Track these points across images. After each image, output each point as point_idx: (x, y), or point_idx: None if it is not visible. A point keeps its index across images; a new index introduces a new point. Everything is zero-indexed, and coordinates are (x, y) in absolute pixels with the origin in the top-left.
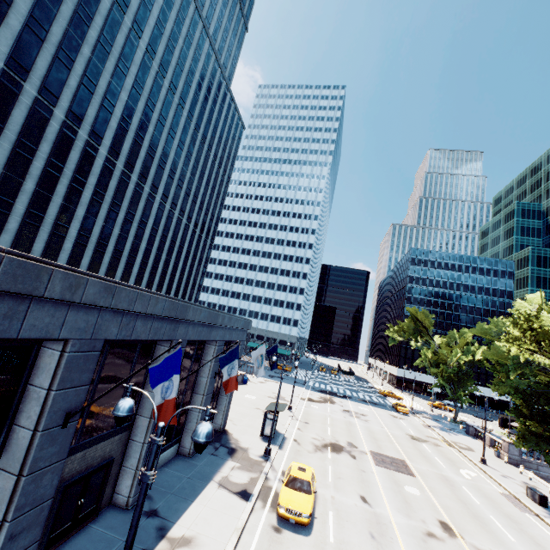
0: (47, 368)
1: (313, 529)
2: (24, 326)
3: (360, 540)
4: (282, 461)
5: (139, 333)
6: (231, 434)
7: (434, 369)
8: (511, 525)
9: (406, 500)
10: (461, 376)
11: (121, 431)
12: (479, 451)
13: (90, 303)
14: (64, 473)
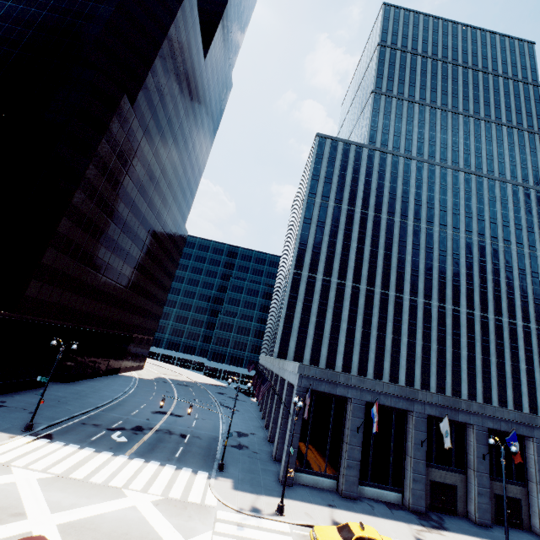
0: (470, 434)
1: None
2: (459, 417)
3: None
4: None
5: (504, 428)
6: None
7: None
8: None
9: None
10: None
11: (519, 485)
12: None
13: (476, 412)
14: (493, 488)
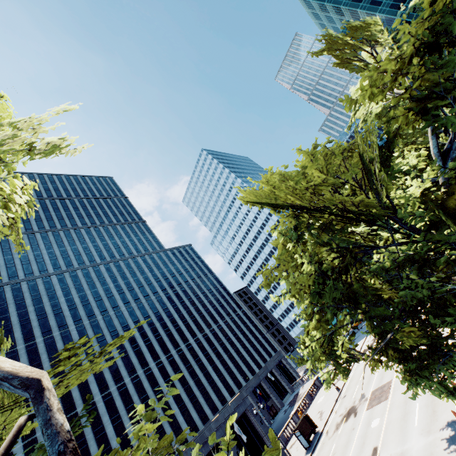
0: None
1: None
2: None
3: None
4: None
5: None
6: None
7: None
8: (427, 402)
9: (364, 441)
10: None
11: None
12: None
13: None
14: None
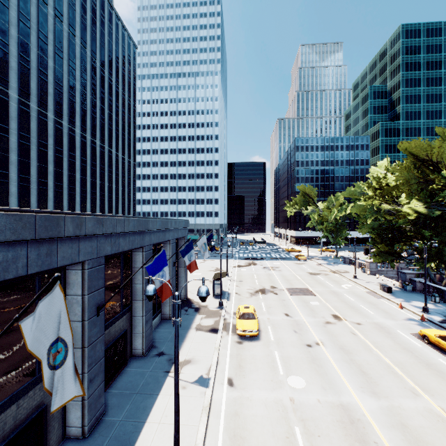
0: (76, 282)
1: (260, 337)
2: (58, 258)
3: (289, 335)
4: (231, 307)
5: (123, 246)
6: (193, 300)
7: (320, 226)
8: (372, 307)
9: (312, 309)
10: (338, 227)
11: (126, 313)
12: (353, 272)
13: (91, 234)
14: None
